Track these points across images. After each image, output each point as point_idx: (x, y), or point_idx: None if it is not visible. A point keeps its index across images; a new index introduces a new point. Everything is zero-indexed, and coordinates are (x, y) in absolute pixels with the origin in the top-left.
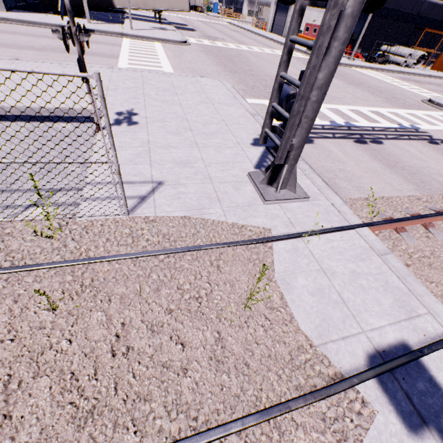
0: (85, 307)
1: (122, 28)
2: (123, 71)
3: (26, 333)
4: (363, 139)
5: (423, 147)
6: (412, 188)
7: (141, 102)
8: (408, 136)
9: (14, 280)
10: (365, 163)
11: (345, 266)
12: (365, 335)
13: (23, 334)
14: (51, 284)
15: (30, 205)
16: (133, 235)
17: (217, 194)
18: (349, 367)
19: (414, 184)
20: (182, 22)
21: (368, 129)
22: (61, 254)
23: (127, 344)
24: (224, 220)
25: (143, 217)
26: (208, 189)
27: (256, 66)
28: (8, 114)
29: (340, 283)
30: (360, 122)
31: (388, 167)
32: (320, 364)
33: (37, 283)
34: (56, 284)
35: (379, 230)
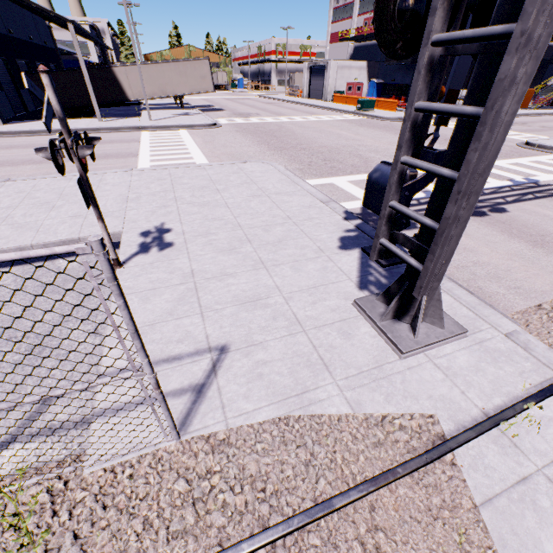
0: None
1: (140, 121)
2: (145, 172)
3: None
4: (478, 209)
5: None
6: None
7: (173, 211)
8: (531, 193)
9: None
10: (501, 244)
11: None
12: None
13: None
14: None
15: (2, 444)
16: (194, 499)
17: (320, 354)
18: None
19: None
20: (207, 103)
21: None
22: None
23: None
24: (348, 411)
25: (206, 436)
26: (302, 345)
27: (305, 138)
28: None
29: None
30: None
31: (536, 246)
32: None
33: None
34: None
35: None
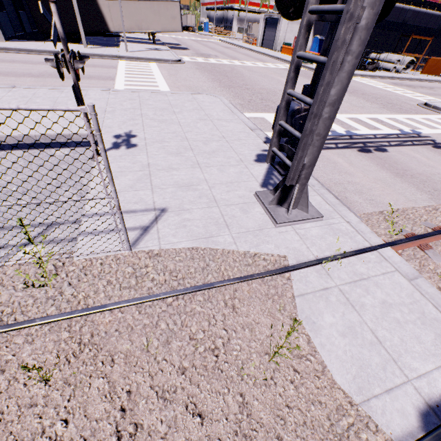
0: (84, 373)
1: (118, 51)
2: (120, 93)
3: (13, 415)
4: (366, 148)
5: (428, 153)
6: (426, 198)
7: (139, 123)
8: (411, 141)
9: (1, 343)
10: (372, 173)
11: (373, 296)
12: (411, 385)
13: (9, 417)
14: (44, 345)
15: (24, 244)
16: (136, 275)
17: (225, 219)
18: (400, 431)
19: (427, 193)
20: (175, 42)
21: (370, 137)
22: (56, 304)
23: (134, 421)
24: (235, 249)
25: (147, 251)
26: (215, 213)
27: (250, 80)
28: (4, 143)
29: (371, 318)
30: (360, 130)
31: (397, 176)
32: (367, 430)
33: (27, 344)
34: (50, 345)
35: (402, 248)
